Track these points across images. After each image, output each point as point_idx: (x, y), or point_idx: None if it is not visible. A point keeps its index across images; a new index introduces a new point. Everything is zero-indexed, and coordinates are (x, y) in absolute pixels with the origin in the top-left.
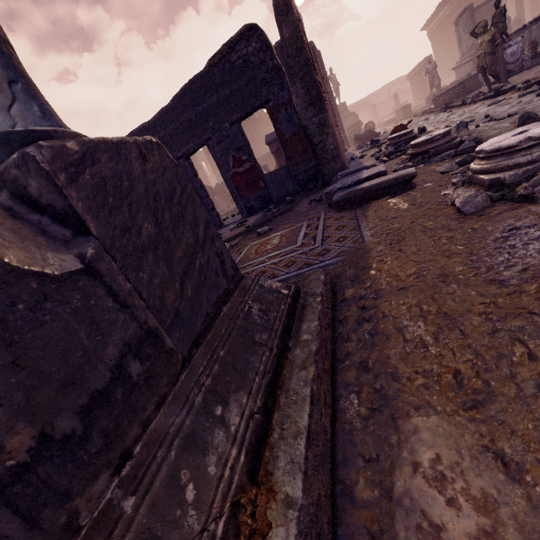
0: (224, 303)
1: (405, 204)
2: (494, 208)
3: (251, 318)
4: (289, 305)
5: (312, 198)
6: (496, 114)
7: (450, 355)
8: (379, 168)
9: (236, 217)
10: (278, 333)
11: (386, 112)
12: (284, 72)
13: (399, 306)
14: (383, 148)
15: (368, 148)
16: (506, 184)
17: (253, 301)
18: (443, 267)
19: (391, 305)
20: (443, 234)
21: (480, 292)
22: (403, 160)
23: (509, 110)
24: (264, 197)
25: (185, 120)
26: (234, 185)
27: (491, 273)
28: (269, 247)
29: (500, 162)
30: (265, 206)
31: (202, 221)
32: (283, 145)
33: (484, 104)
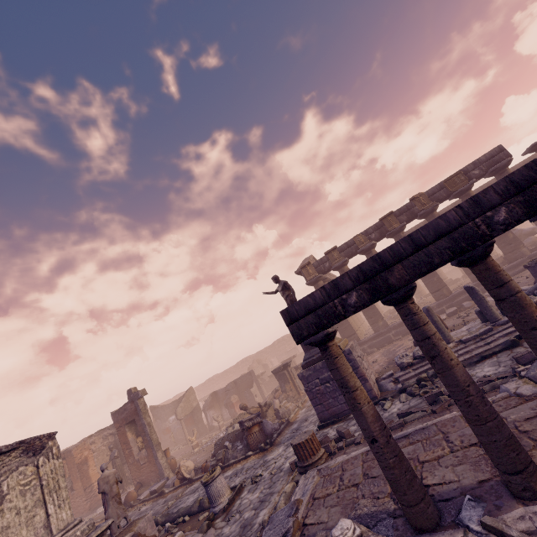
0: None
1: None
2: None
3: None
4: None
5: None
6: None
7: None
8: None
9: None
10: None
11: None
12: None
13: None
14: None
15: None
16: None
17: None
18: None
19: None
20: None
21: None
22: None
23: None
24: None
25: None
26: None
27: None
28: None
29: None
30: None
31: None
32: None
33: None
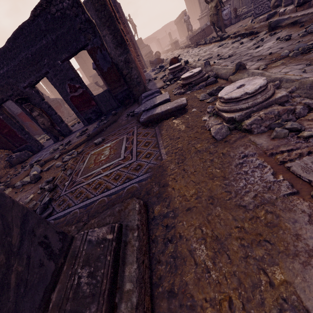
0: (53, 288)
1: (183, 126)
2: (231, 136)
3: (81, 292)
4: (114, 250)
5: (128, 113)
6: (222, 54)
7: (224, 282)
8: (165, 95)
9: (81, 124)
10: (106, 294)
11: (166, 44)
12: (94, 23)
13: (188, 227)
14: (166, 72)
15: (158, 72)
16: (237, 120)
17: (82, 267)
18: (210, 189)
19: (184, 225)
20: (207, 157)
21: (234, 216)
22: (179, 87)
23: (228, 52)
24: (97, 111)
25: (23, 58)
26: (73, 104)
27: (238, 198)
28: (103, 158)
29: (232, 106)
30: (99, 117)
31: (16, 222)
32: (103, 76)
33: (216, 45)
